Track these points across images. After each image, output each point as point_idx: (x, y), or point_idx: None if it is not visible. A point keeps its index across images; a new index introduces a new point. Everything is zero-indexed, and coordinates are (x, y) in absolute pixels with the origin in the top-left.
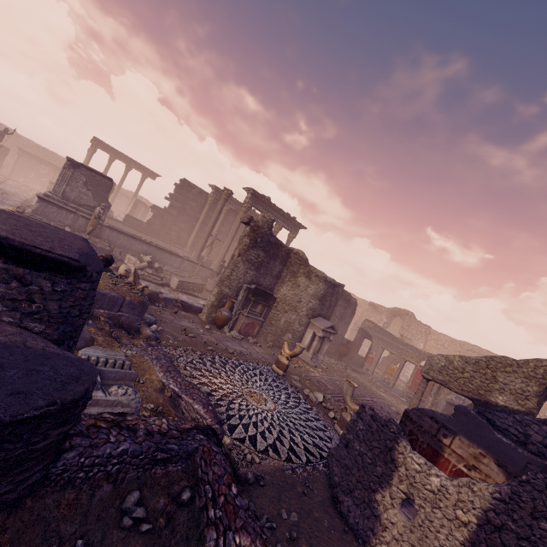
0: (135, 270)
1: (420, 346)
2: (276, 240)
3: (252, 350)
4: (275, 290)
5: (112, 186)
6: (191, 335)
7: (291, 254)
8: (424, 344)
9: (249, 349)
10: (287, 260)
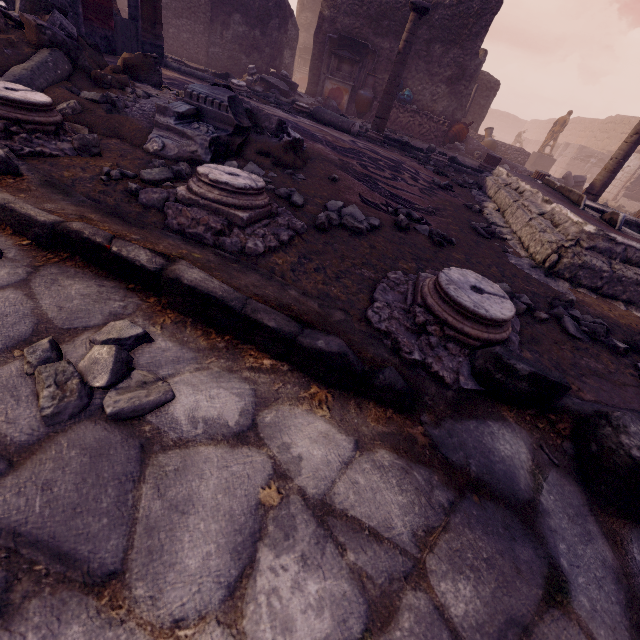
0: None
1: None
2: None
3: None
4: None
5: None
6: None
7: None
8: None
9: None
10: None
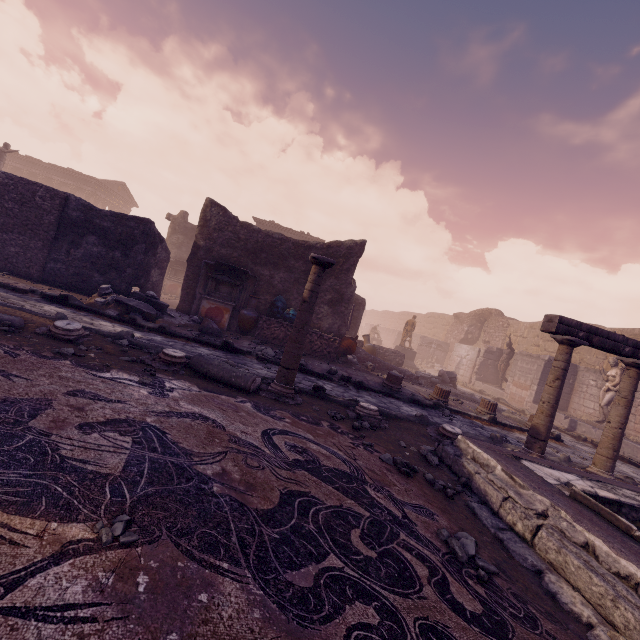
0: None
1: (497, 346)
2: (193, 226)
3: None
4: None
5: None
6: None
7: None
8: (502, 342)
9: None
10: None
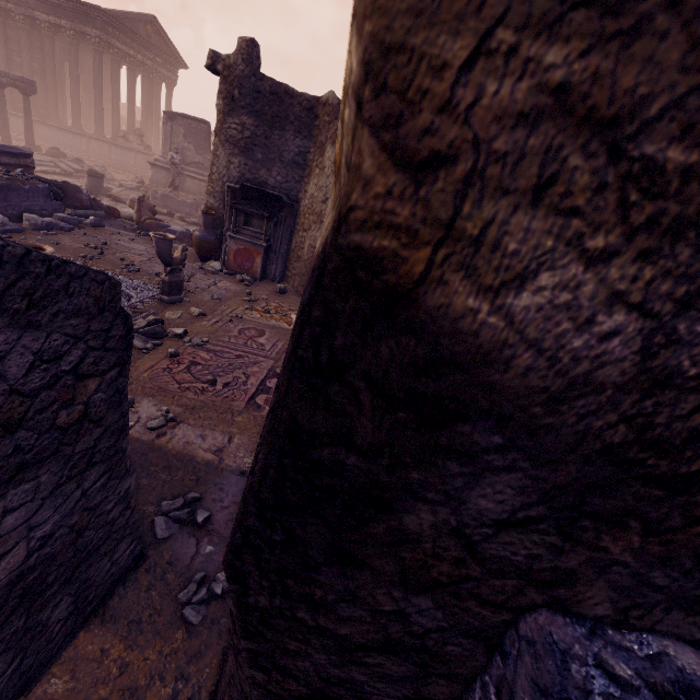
0: (140, 199)
1: None
2: (273, 86)
3: (201, 281)
4: (302, 193)
5: (209, 131)
6: (92, 246)
7: (319, 108)
8: None
9: (195, 279)
10: (313, 124)
